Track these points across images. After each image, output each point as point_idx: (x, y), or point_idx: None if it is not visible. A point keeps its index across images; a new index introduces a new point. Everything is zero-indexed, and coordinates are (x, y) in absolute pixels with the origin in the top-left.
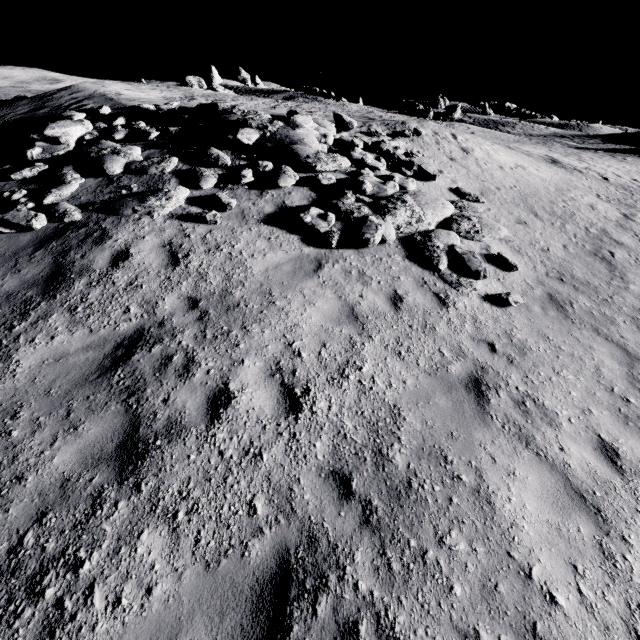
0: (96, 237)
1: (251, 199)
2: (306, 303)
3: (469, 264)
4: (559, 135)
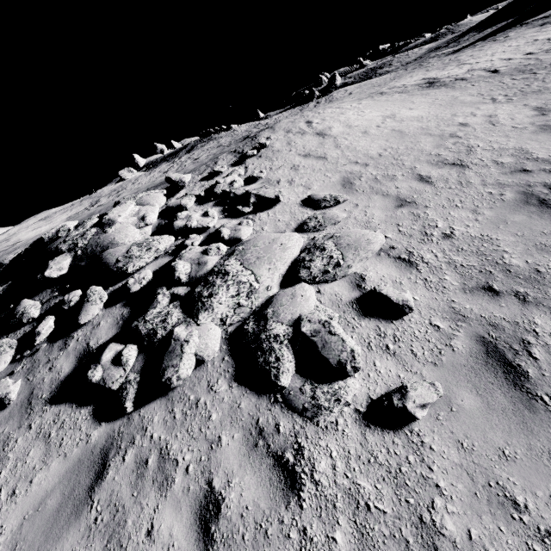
0: None
1: (50, 360)
2: None
3: (325, 354)
4: (433, 49)
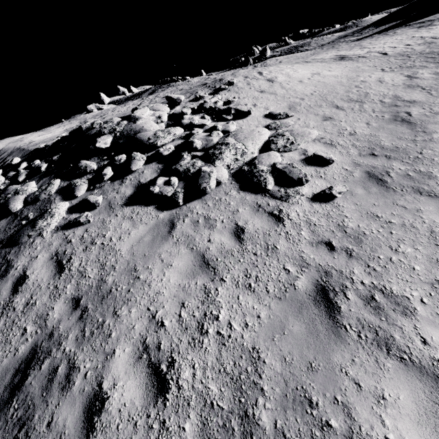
0: (3, 271)
1: (115, 189)
2: (164, 267)
3: (291, 175)
4: (342, 36)
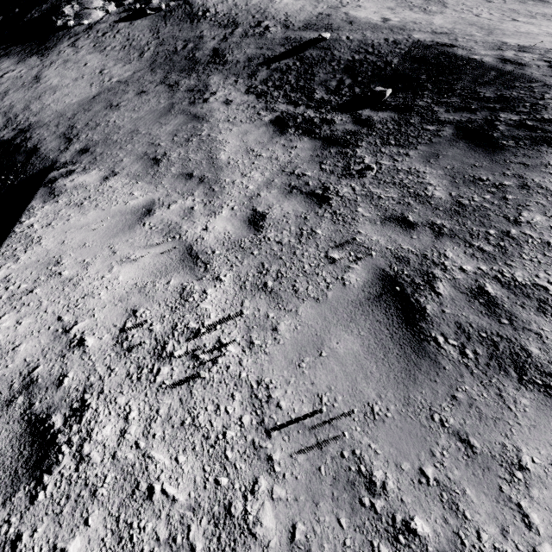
0: (189, 5)
1: None
2: (279, 4)
3: None
4: None
